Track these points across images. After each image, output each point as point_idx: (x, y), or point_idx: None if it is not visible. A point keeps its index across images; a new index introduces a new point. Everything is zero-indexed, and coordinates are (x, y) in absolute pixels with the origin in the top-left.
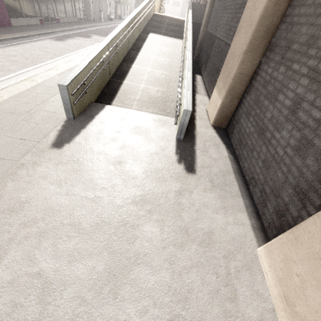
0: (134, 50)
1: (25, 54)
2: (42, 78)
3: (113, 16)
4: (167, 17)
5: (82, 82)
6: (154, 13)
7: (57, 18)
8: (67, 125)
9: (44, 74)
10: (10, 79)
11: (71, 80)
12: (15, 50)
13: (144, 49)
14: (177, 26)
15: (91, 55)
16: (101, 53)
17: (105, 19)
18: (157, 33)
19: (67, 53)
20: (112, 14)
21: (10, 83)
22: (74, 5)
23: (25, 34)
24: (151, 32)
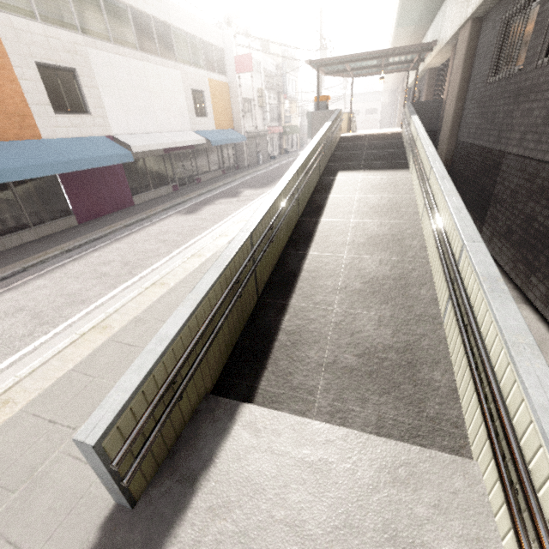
0: (310, 214)
1: (128, 255)
2: (127, 316)
3: (276, 153)
4: (366, 136)
5: (160, 391)
6: (341, 137)
7: (197, 177)
8: None
9: (135, 304)
10: (70, 329)
11: (122, 407)
12: (117, 250)
13: (331, 207)
14: (388, 146)
15: (204, 283)
16: (231, 266)
17: (265, 159)
18: (351, 170)
19: (195, 237)
20: (274, 151)
21: (58, 345)
22: (221, 155)
23: (144, 216)
24: (340, 171)
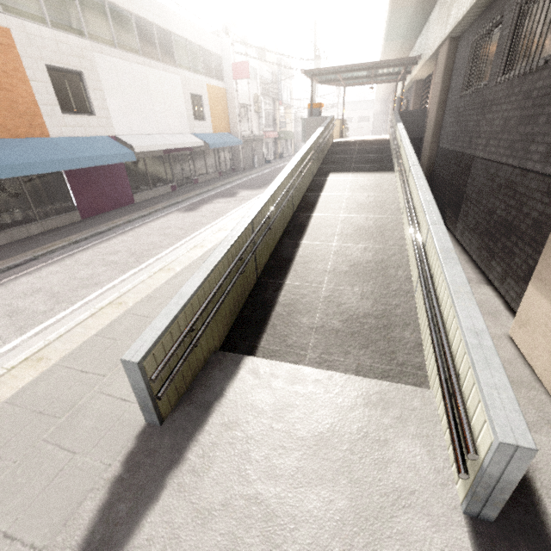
0: (304, 209)
1: (133, 246)
2: (139, 295)
3: (271, 157)
4: (356, 142)
5: (184, 333)
6: (333, 142)
7: (194, 178)
8: (140, 453)
9: (145, 285)
10: (87, 306)
11: (156, 340)
12: (122, 242)
13: (322, 204)
14: (376, 151)
15: (214, 256)
16: (236, 245)
17: (260, 163)
18: (342, 172)
19: (196, 231)
20: (269, 155)
21: (80, 317)
22: (218, 158)
23: (145, 212)
24: (331, 172)
